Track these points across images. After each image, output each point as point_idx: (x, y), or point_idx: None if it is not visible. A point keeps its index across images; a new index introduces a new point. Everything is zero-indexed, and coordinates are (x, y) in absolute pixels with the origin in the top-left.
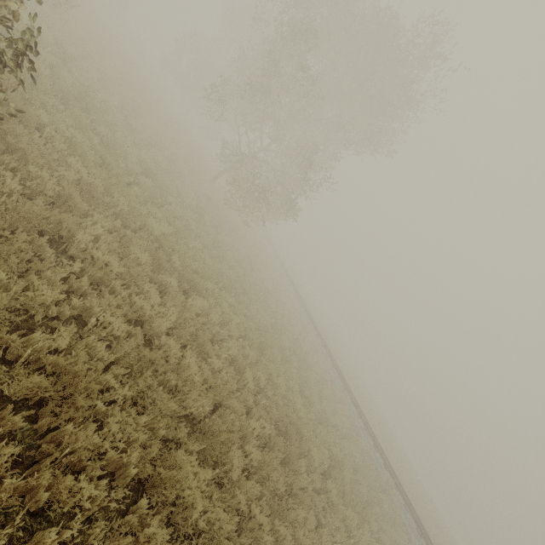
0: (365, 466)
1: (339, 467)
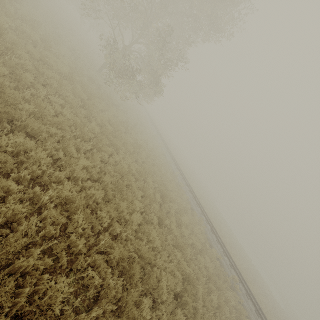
0: (216, 271)
1: (190, 289)
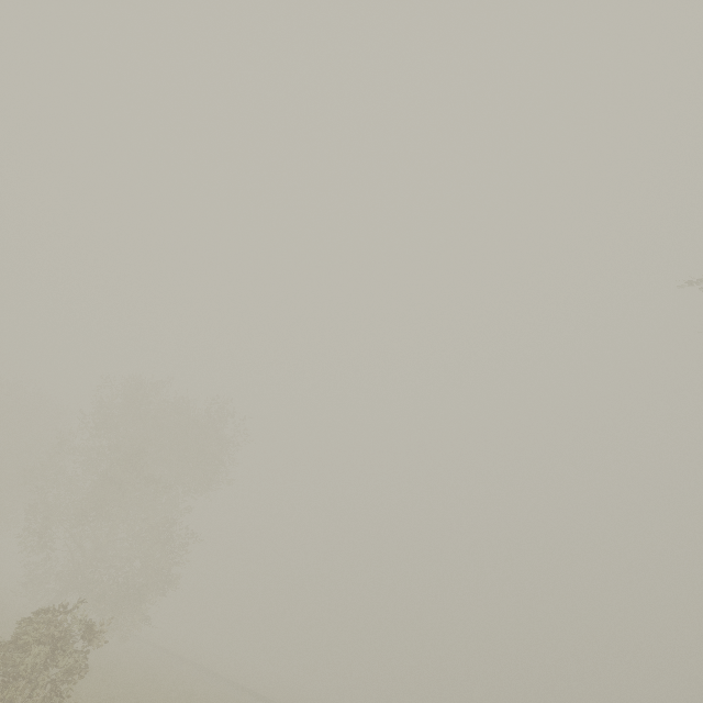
0: None
1: None
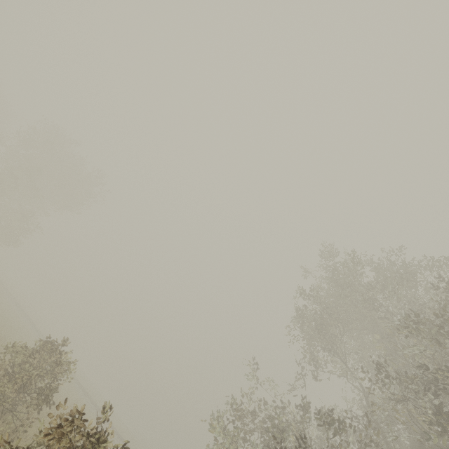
0: None
1: None
